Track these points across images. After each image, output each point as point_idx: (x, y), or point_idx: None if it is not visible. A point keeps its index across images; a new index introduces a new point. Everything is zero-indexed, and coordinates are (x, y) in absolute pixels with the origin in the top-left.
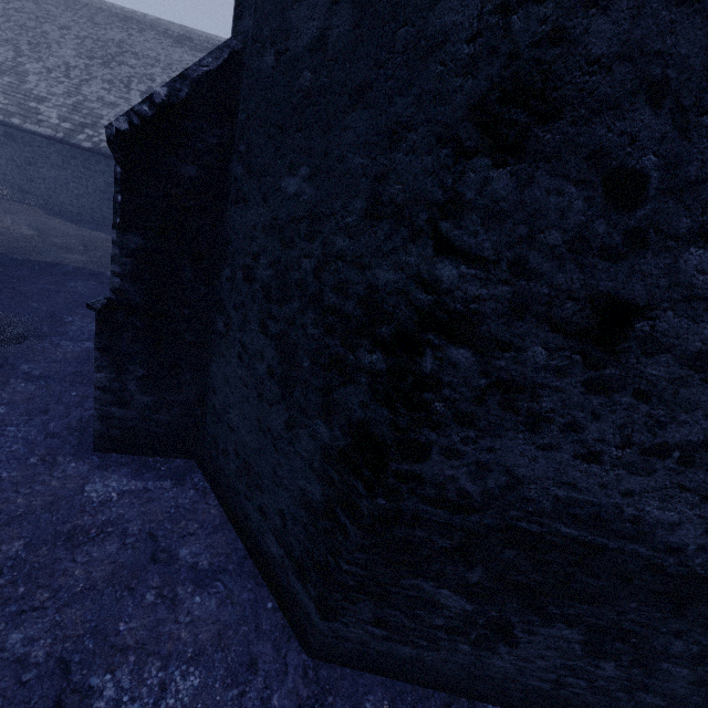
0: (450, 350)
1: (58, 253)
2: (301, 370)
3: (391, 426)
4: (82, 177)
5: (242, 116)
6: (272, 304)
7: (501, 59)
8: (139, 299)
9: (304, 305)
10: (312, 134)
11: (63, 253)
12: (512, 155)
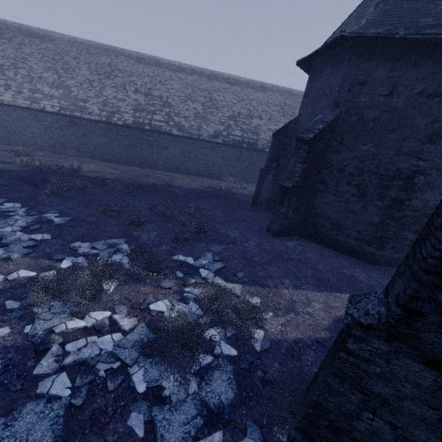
0: (420, 177)
1: (143, 179)
2: (369, 191)
3: (405, 195)
4: (115, 139)
5: (338, 130)
6: (354, 177)
7: (431, 130)
8: (300, 183)
9: (370, 175)
10: (374, 137)
11: (145, 179)
12: (434, 144)
